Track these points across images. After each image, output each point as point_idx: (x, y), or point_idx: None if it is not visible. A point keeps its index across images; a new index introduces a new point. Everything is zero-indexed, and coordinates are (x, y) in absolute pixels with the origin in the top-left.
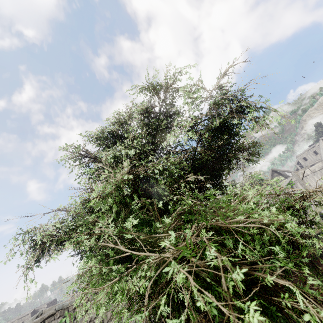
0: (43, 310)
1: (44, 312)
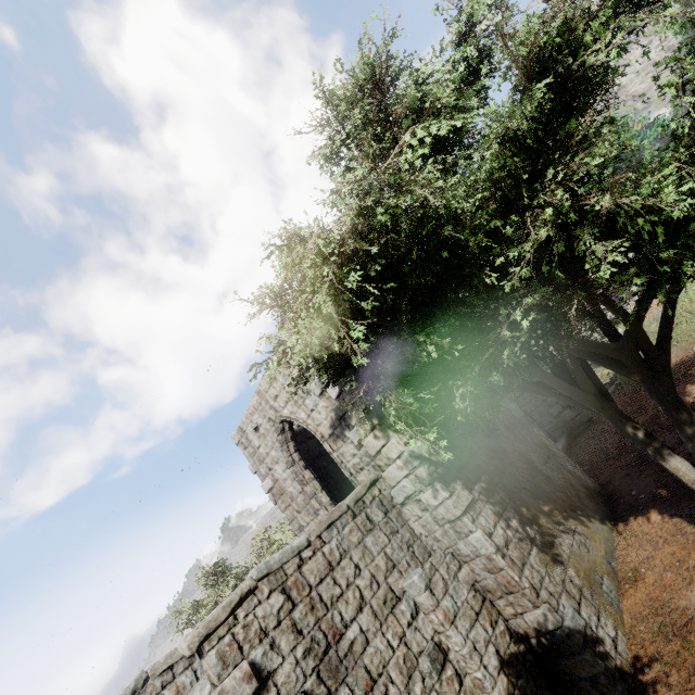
0: (148, 669)
1: (152, 674)
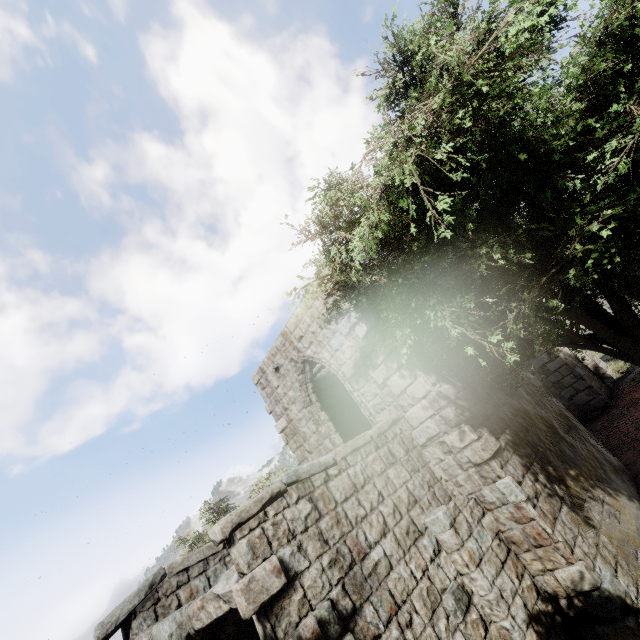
0: (166, 566)
1: (169, 572)
